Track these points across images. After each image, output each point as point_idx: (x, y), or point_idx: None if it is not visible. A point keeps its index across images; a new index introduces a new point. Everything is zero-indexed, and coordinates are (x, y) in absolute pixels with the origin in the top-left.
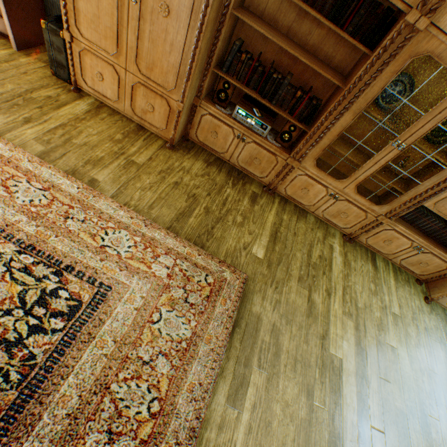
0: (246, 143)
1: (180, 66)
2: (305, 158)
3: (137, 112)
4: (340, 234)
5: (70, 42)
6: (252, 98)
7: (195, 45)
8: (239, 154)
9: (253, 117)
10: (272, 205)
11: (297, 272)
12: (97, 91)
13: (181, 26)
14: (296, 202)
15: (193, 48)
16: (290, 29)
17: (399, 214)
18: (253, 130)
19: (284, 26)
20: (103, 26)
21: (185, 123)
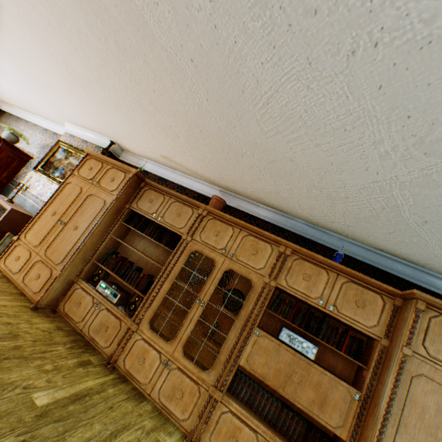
0: (100, 309)
1: (71, 250)
2: (143, 320)
3: (27, 280)
4: (182, 436)
5: (16, 240)
6: (119, 285)
7: (83, 240)
8: (92, 321)
9: (110, 288)
10: (103, 375)
11: (78, 441)
12: (9, 267)
13: (80, 233)
14: (134, 378)
15: (82, 241)
16: (145, 249)
17: (226, 379)
18: (109, 297)
19: (142, 248)
20: (41, 234)
21: (60, 294)
